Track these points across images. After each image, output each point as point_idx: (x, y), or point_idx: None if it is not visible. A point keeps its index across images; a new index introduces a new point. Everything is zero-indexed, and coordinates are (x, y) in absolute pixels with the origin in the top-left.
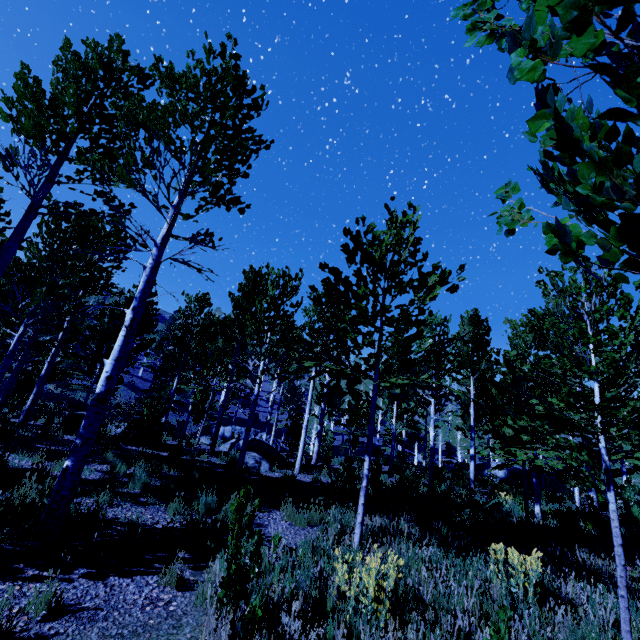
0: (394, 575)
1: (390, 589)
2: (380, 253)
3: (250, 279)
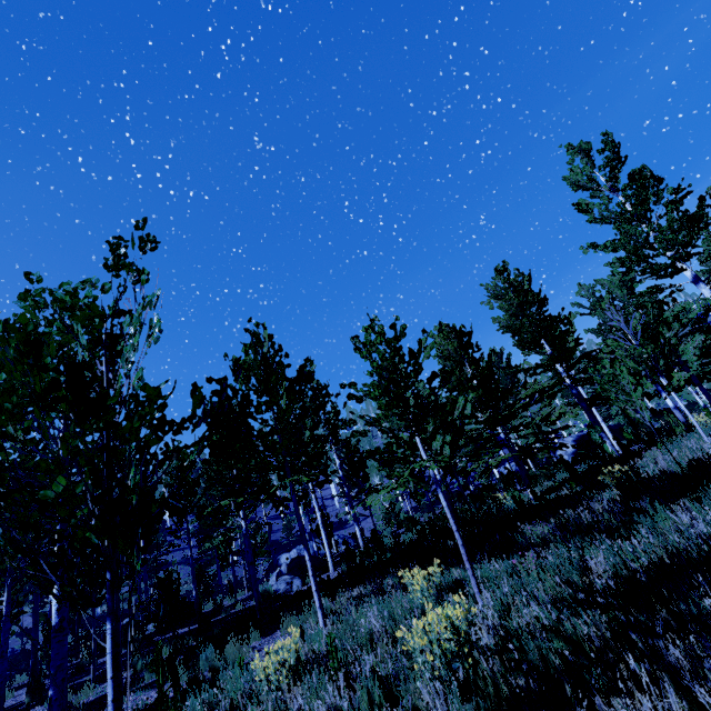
0: (294, 646)
1: (286, 659)
2: (241, 384)
3: None
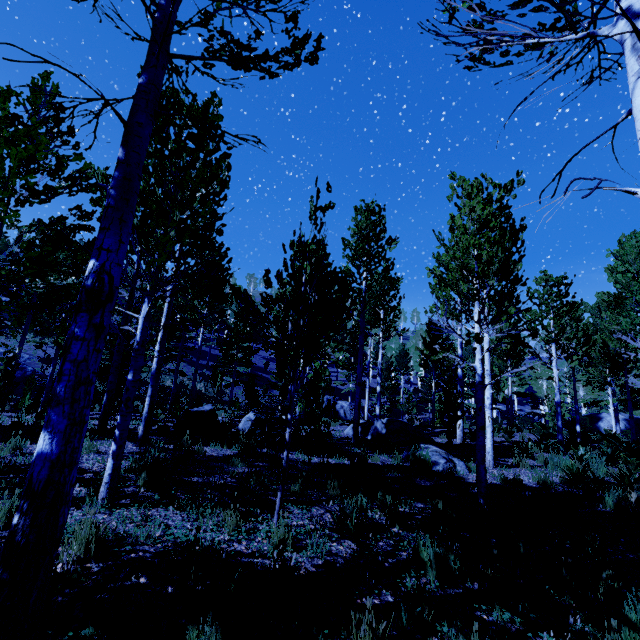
0: None
1: None
2: None
3: (368, 217)
